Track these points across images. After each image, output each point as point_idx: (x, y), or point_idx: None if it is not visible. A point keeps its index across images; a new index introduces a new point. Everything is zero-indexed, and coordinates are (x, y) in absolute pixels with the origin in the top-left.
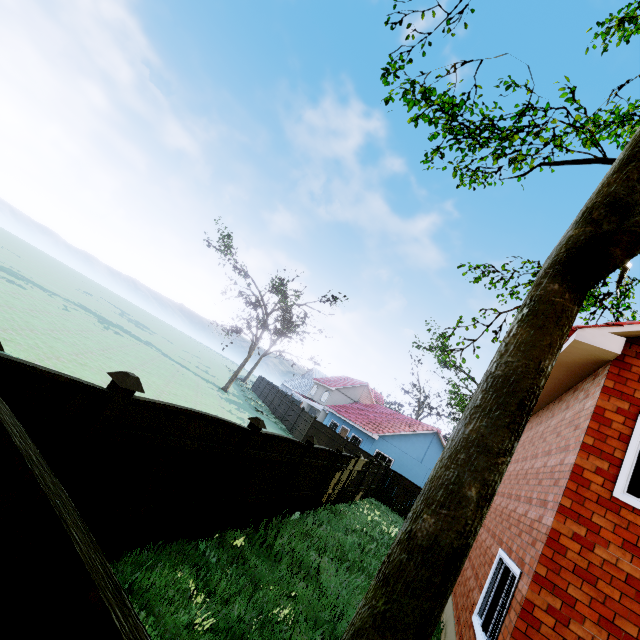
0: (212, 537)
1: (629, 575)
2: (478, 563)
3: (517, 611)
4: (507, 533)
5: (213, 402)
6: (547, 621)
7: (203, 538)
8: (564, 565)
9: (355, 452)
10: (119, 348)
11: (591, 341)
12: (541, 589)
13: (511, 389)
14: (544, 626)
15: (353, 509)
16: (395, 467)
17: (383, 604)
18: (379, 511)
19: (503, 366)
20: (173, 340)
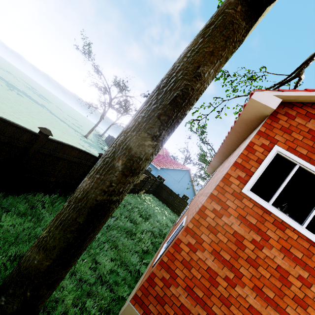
0: (24, 195)
1: (235, 231)
2: (179, 222)
3: (172, 243)
4: (191, 209)
5: (73, 140)
6: (185, 249)
7: (14, 194)
8: (203, 224)
9: (147, 174)
10: (15, 101)
11: (260, 100)
12: (187, 234)
13: (170, 87)
14: (183, 251)
15: (136, 197)
16: (166, 183)
17: (45, 232)
18: (152, 200)
19: (171, 70)
20: (63, 109)
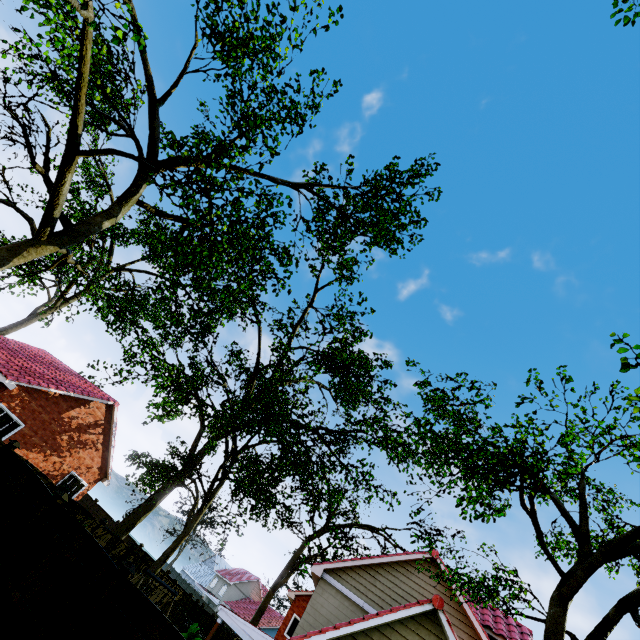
0: None
1: None
2: None
3: None
4: None
5: None
6: None
7: None
8: None
9: None
10: None
11: (290, 595)
12: None
13: (261, 609)
14: None
15: None
16: None
17: None
18: None
19: (261, 604)
20: None
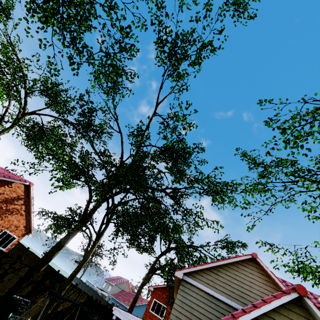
0: None
1: None
2: None
3: None
4: None
5: None
6: None
7: None
8: None
9: None
10: None
11: (150, 289)
12: None
13: (135, 299)
14: None
15: None
16: None
17: None
18: None
19: (135, 296)
20: None
